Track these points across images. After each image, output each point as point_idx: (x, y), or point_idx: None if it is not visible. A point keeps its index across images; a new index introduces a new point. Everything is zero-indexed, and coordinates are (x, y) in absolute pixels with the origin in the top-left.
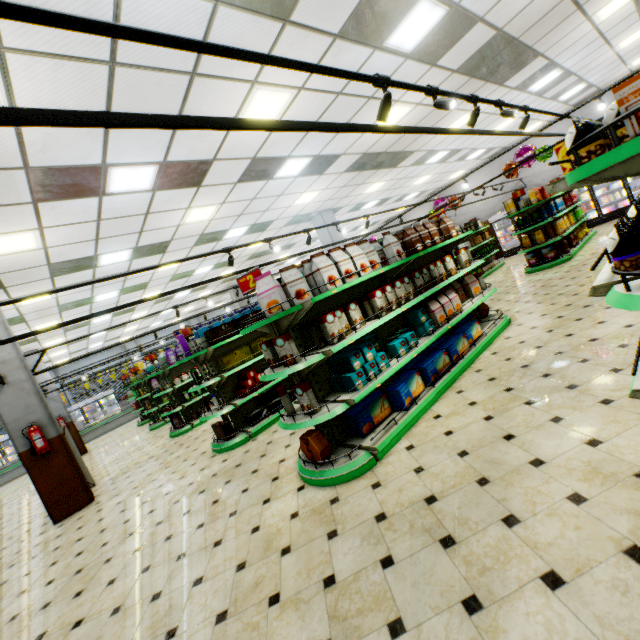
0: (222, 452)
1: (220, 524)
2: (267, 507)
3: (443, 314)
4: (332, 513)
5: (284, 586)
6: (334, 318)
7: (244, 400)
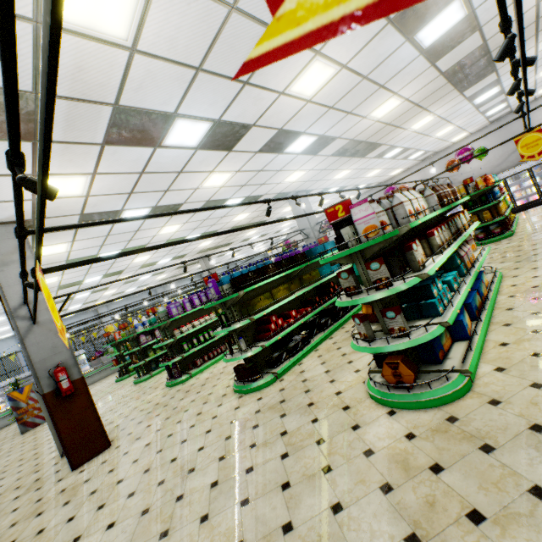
0: (249, 392)
1: (312, 452)
2: (363, 432)
3: (468, 260)
4: (463, 430)
5: (475, 502)
6: (416, 247)
7: (270, 342)
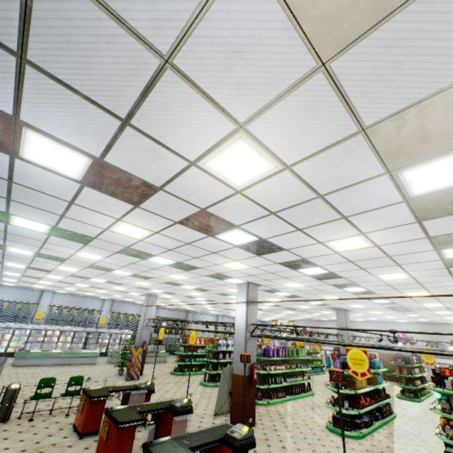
0: (346, 436)
1: None
2: None
3: None
4: None
5: None
6: None
7: (361, 411)
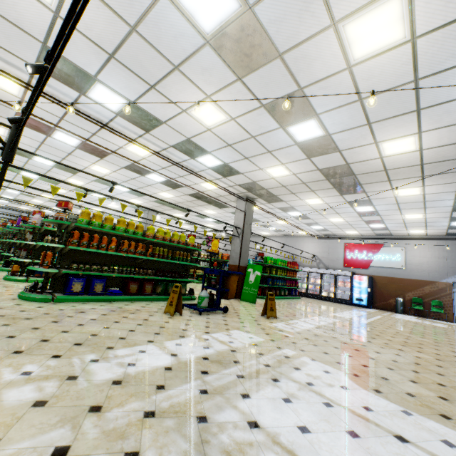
0: None
1: None
2: None
3: None
4: None
5: None
6: None
7: None
